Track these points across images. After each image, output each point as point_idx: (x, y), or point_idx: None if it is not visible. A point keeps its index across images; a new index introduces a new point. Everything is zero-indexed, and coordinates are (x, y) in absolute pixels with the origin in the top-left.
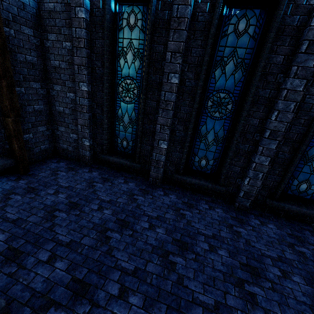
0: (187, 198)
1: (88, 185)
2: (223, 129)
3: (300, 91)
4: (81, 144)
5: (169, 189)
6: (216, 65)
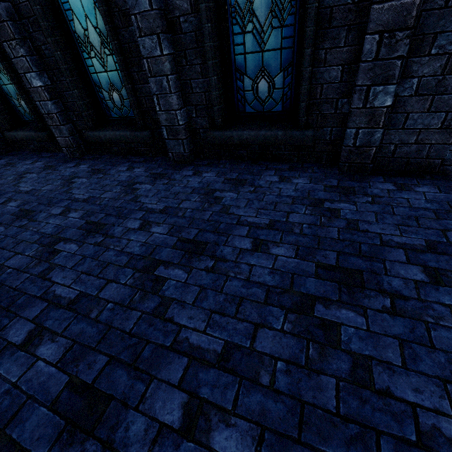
0: (104, 164)
1: None
2: (99, 12)
3: None
4: None
5: (90, 159)
6: None
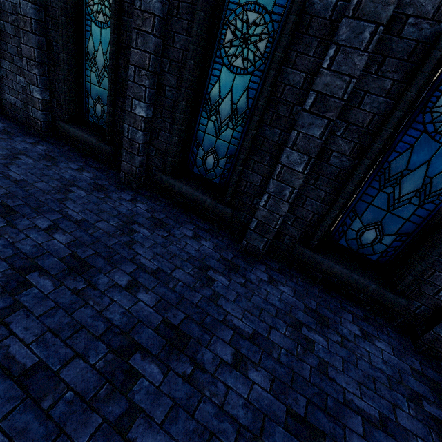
0: (165, 215)
1: (8, 155)
2: (247, 95)
3: None
4: (29, 97)
5: (147, 196)
6: None
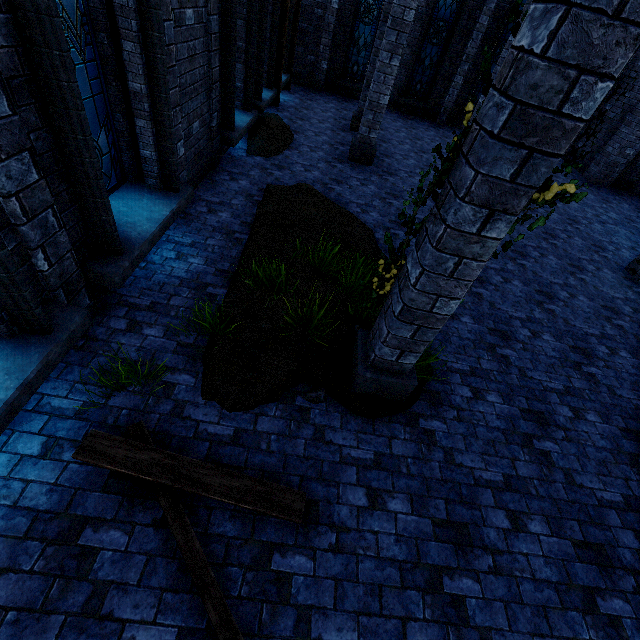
0: (405, 116)
1: (339, 102)
2: (437, 55)
3: (485, 26)
4: (319, 68)
5: (391, 111)
6: None
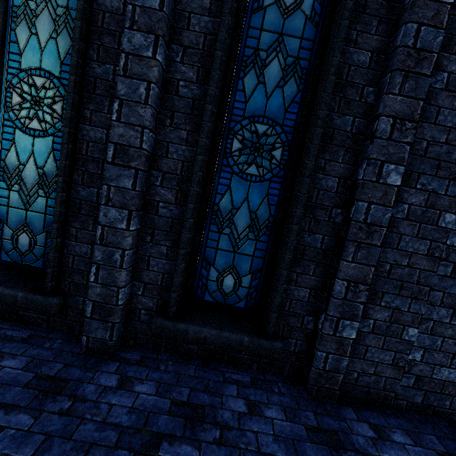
0: None
1: None
2: (54, 158)
3: (149, 58)
4: None
5: None
6: (17, 16)
